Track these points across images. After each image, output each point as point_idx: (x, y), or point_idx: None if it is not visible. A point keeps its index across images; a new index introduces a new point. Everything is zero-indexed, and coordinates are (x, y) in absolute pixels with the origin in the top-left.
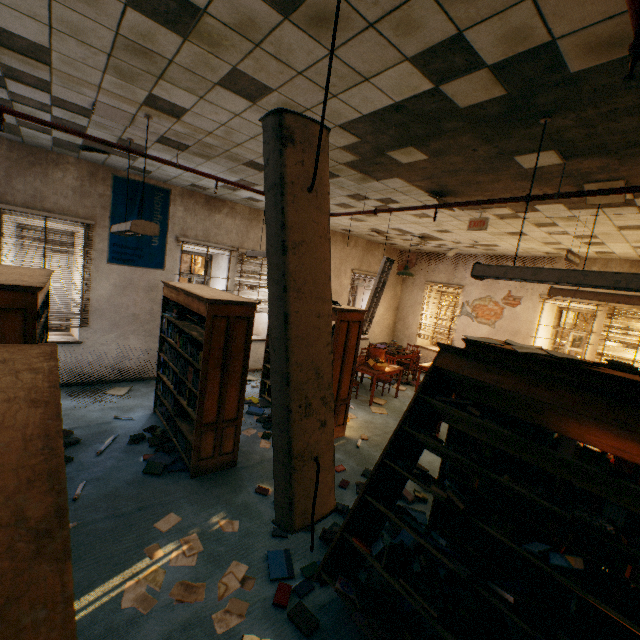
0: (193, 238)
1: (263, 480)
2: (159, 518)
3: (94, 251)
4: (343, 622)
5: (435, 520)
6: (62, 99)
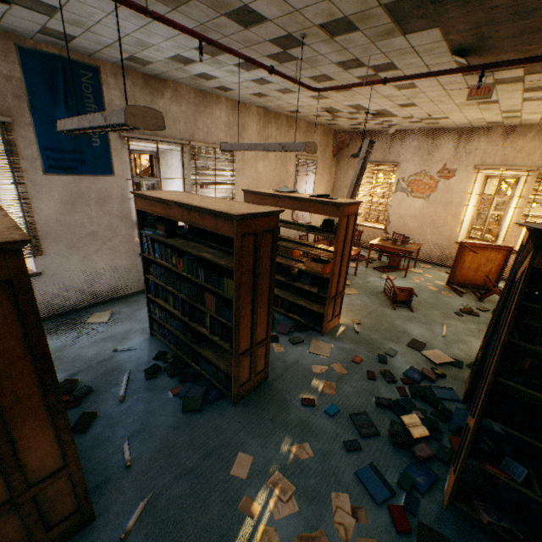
0: (138, 133)
1: (301, 389)
2: (230, 463)
3: (22, 160)
4: (465, 530)
5: (469, 396)
6: None
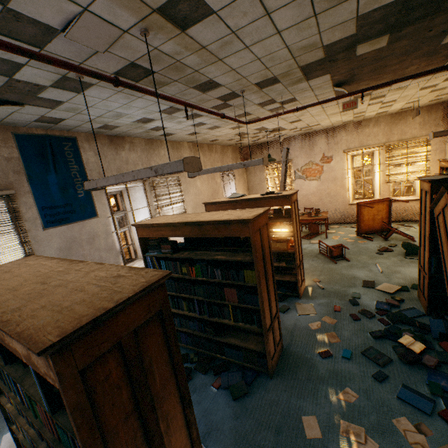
0: None
1: (313, 346)
2: (301, 429)
3: (25, 222)
4: None
5: (430, 308)
6: (16, 15)
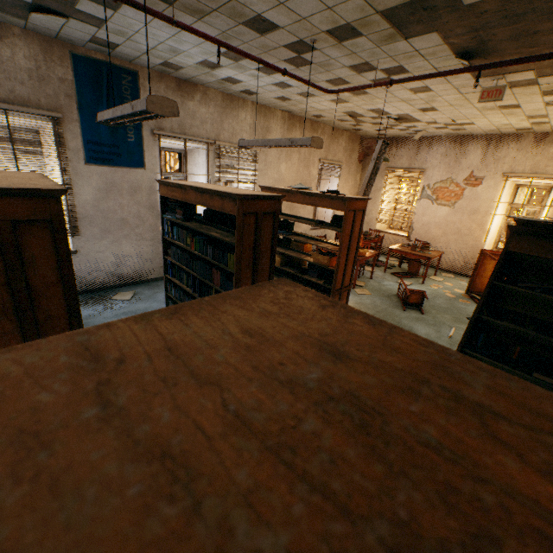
0: (169, 131)
1: None
2: None
3: (68, 151)
4: None
5: None
6: None
